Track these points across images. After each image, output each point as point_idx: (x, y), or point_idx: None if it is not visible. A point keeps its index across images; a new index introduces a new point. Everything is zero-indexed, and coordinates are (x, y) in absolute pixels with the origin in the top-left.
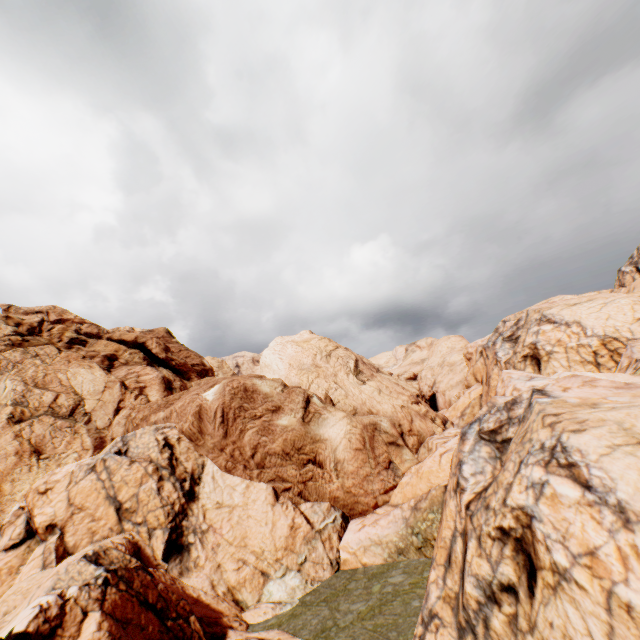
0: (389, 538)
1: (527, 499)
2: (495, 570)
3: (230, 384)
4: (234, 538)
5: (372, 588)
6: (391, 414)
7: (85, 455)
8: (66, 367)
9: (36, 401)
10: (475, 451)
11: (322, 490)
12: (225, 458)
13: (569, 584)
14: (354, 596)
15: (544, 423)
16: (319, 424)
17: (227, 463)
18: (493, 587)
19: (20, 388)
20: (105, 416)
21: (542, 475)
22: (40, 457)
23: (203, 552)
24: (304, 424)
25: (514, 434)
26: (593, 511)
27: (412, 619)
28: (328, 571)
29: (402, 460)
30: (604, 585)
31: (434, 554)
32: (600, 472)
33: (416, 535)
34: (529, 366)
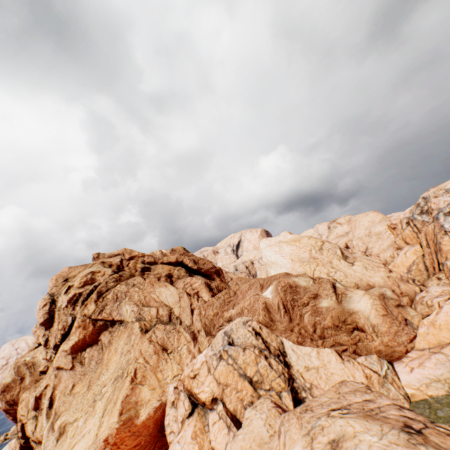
0: (445, 376)
1: None
2: None
3: (279, 284)
4: None
5: None
6: (383, 284)
7: (190, 346)
8: (153, 289)
9: (148, 316)
10: None
11: (368, 347)
12: (295, 336)
13: None
14: None
15: None
16: (347, 301)
17: (297, 339)
18: None
19: (135, 309)
20: (187, 317)
21: None
22: (167, 352)
23: None
24: (338, 303)
25: None
26: None
27: None
28: (406, 404)
29: (411, 316)
30: None
31: None
32: None
33: None
34: None
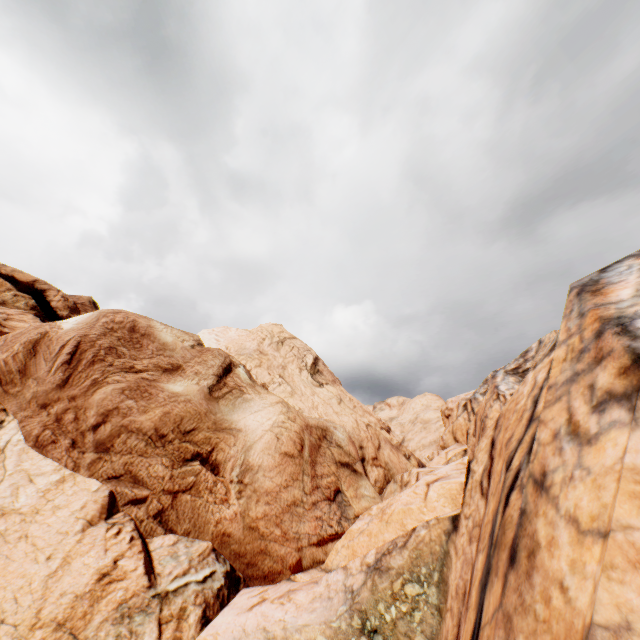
0: (307, 635)
1: None
2: None
3: (111, 315)
4: None
5: None
6: (351, 430)
7: None
8: None
9: None
10: None
11: (204, 515)
12: (43, 422)
13: None
14: None
15: None
16: (235, 406)
17: (43, 431)
18: None
19: None
20: None
21: None
22: None
23: None
24: (210, 398)
25: None
26: None
27: None
28: None
29: (358, 494)
30: None
31: None
32: None
33: (370, 636)
34: None
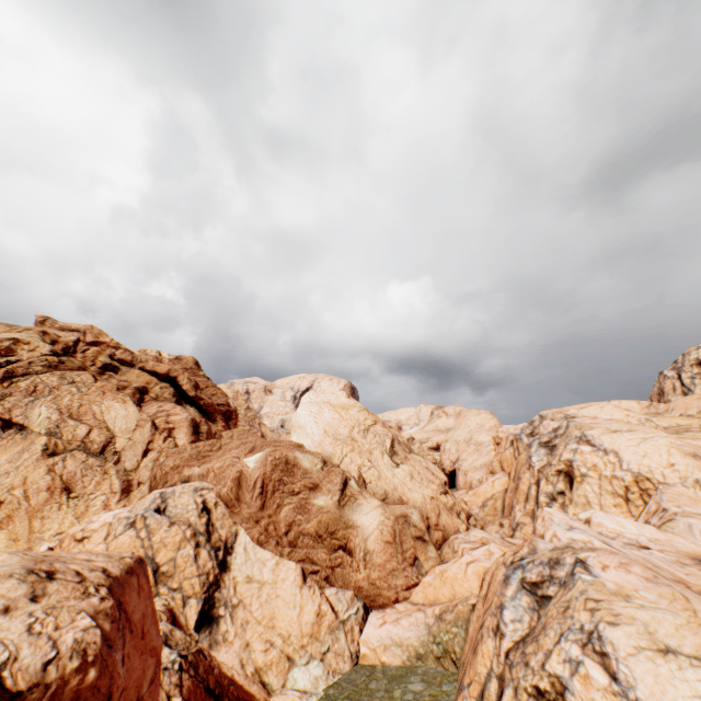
0: (410, 641)
1: (563, 671)
2: None
3: (273, 454)
4: (263, 617)
5: (393, 692)
6: (420, 504)
7: (113, 498)
8: (101, 399)
9: (70, 433)
10: (516, 598)
11: (348, 578)
12: (259, 530)
13: None
14: (377, 698)
15: (586, 606)
16: (353, 509)
17: (260, 536)
18: None
19: (55, 417)
20: (134, 457)
21: (579, 654)
22: (70, 495)
23: (232, 627)
24: (339, 507)
25: (554, 595)
26: (616, 700)
27: None
28: (348, 664)
29: (427, 557)
30: None
31: (465, 682)
32: (626, 669)
33: (437, 644)
34: (561, 482)
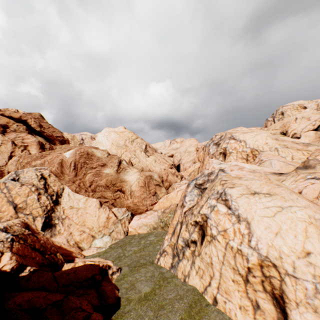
0: (151, 223)
1: (207, 211)
2: (190, 236)
3: (79, 150)
4: (79, 222)
5: (141, 242)
6: (159, 172)
7: None
8: None
9: None
10: (192, 192)
11: (123, 203)
12: (75, 186)
13: (215, 240)
14: (133, 245)
15: (220, 183)
16: (125, 174)
17: (76, 188)
18: (188, 241)
19: None
20: (3, 159)
21: (215, 203)
22: None
23: (63, 227)
24: (117, 173)
25: (208, 186)
26: (229, 217)
27: (156, 252)
28: (123, 235)
29: (161, 192)
30: (226, 241)
31: (168, 230)
32: (235, 203)
33: (162, 222)
34: (221, 157)
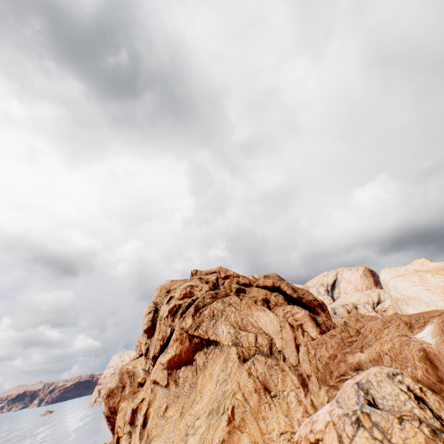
0: None
1: None
2: None
3: None
4: None
5: None
6: None
7: (299, 393)
8: (250, 311)
9: (245, 341)
10: None
11: None
12: None
13: None
14: None
15: None
16: None
17: None
18: None
19: (231, 331)
20: (291, 353)
21: None
22: (270, 394)
23: None
24: None
25: None
26: None
27: None
28: None
29: None
30: None
31: None
32: None
33: None
34: None
